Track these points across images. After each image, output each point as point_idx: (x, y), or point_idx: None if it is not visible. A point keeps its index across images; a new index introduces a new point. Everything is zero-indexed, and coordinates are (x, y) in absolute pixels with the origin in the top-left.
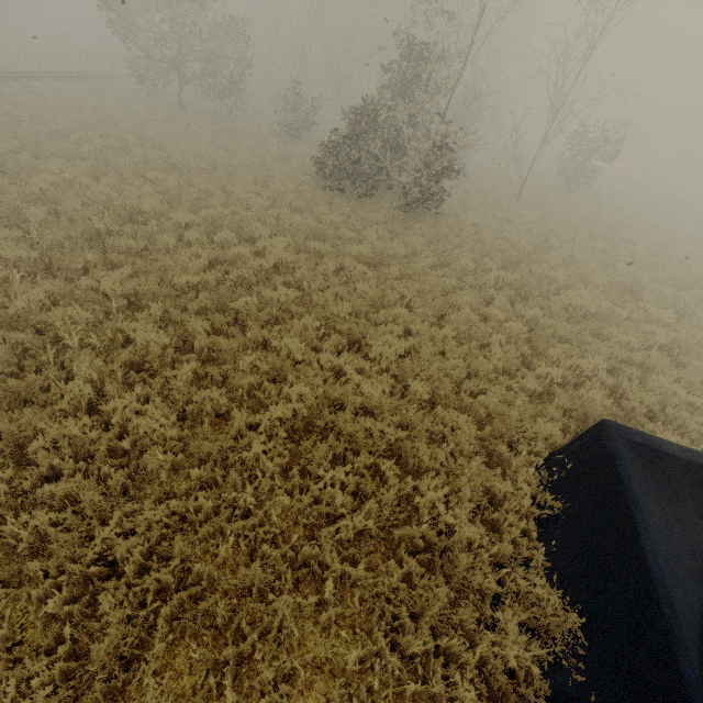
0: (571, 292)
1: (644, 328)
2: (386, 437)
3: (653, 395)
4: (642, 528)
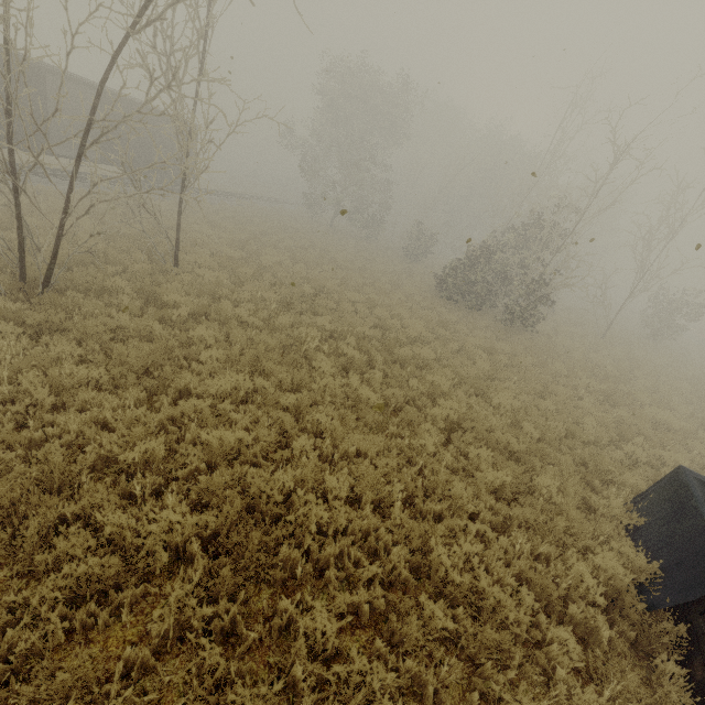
0: (655, 409)
1: None
2: (510, 447)
3: None
4: (704, 514)
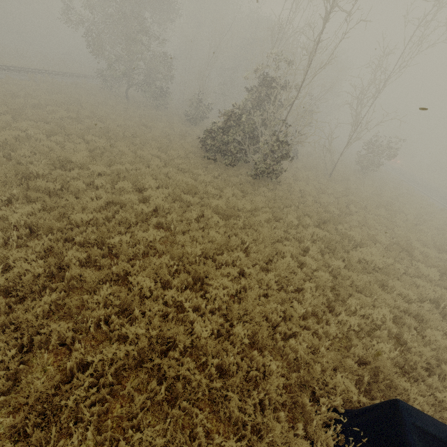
0: (365, 249)
1: (417, 283)
2: (202, 386)
3: (429, 350)
4: None
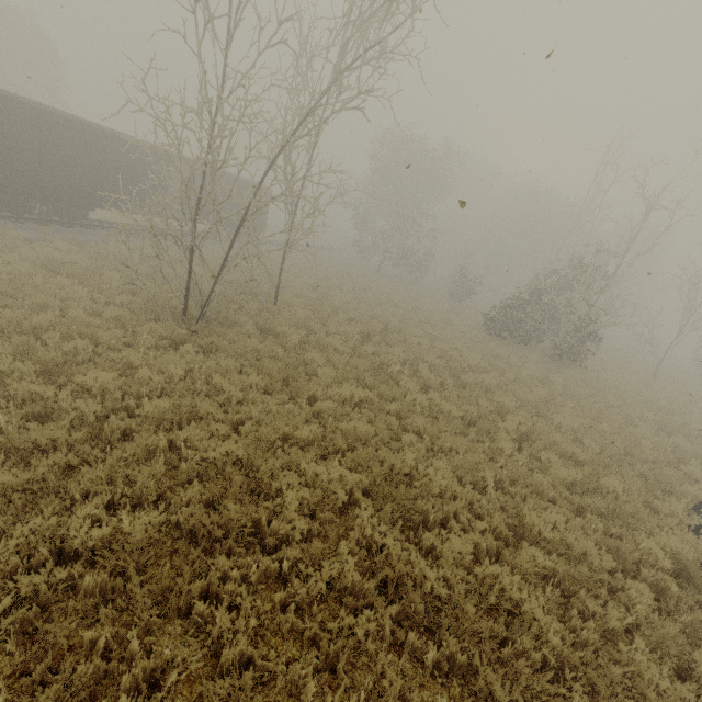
0: None
1: None
2: (575, 456)
3: None
4: None
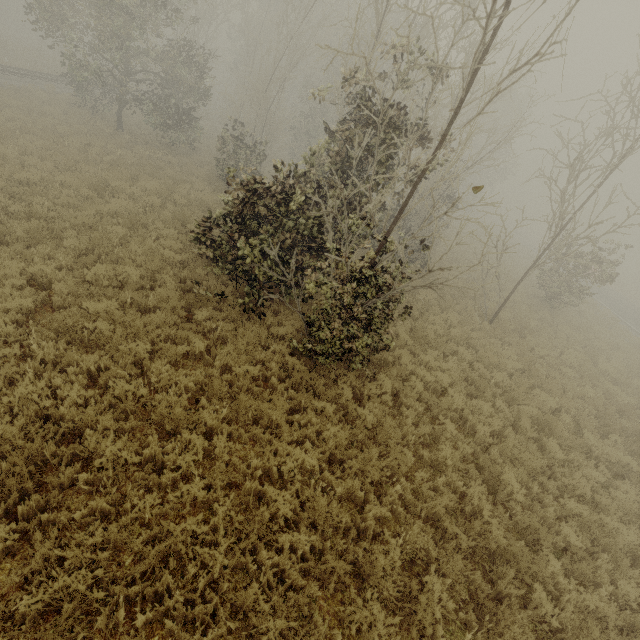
0: None
1: None
2: None
3: None
4: None
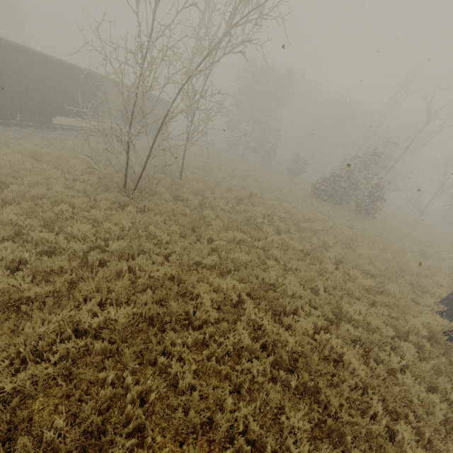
0: (452, 261)
1: None
2: (370, 272)
3: None
4: None
